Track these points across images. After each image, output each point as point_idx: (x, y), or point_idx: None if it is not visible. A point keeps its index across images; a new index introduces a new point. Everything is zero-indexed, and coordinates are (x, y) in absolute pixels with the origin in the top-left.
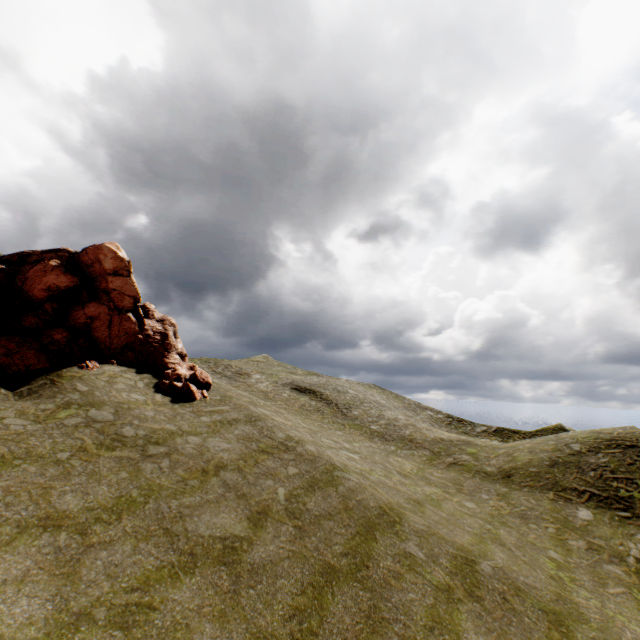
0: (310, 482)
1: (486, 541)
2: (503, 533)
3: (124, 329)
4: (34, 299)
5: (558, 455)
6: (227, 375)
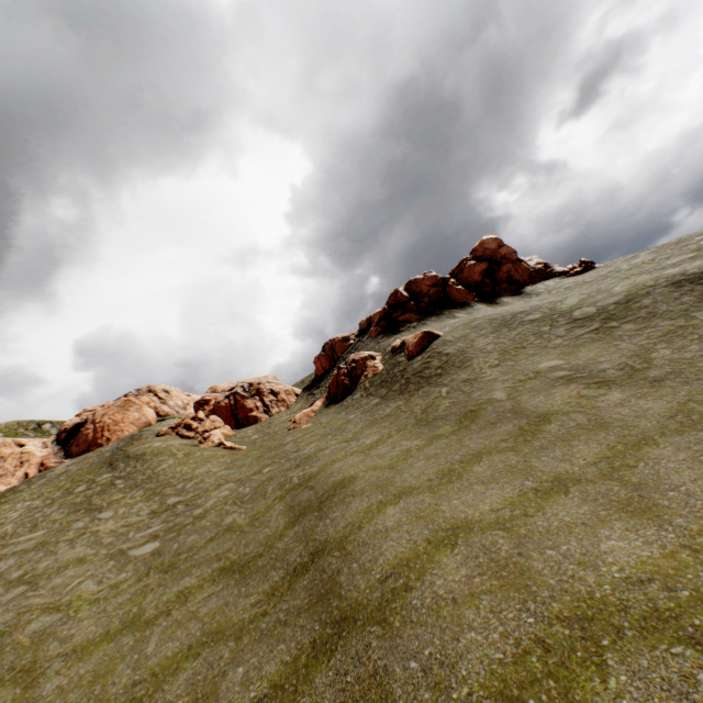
0: None
1: None
2: None
3: (522, 270)
4: (477, 283)
5: None
6: None
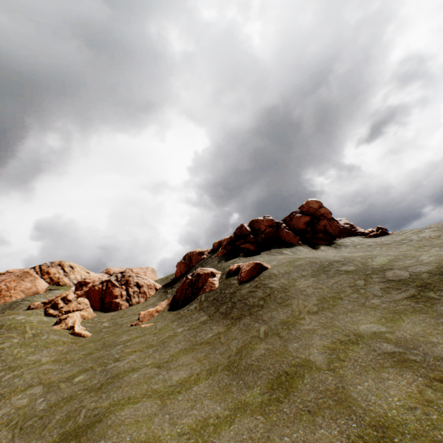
0: None
1: None
2: None
3: (334, 226)
4: (301, 229)
5: None
6: None
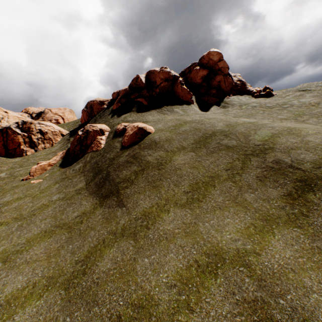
0: None
1: None
2: None
3: (228, 83)
4: (197, 84)
5: None
6: None
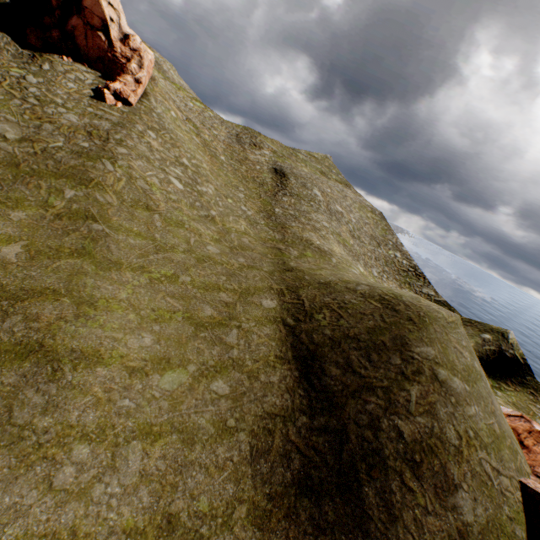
0: (81, 153)
1: (148, 240)
2: (181, 255)
3: (97, 45)
4: (54, 7)
5: (339, 283)
6: (241, 140)
